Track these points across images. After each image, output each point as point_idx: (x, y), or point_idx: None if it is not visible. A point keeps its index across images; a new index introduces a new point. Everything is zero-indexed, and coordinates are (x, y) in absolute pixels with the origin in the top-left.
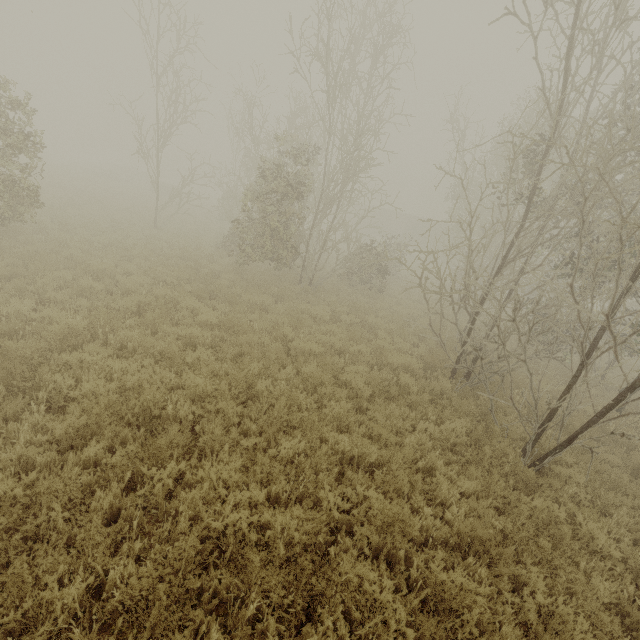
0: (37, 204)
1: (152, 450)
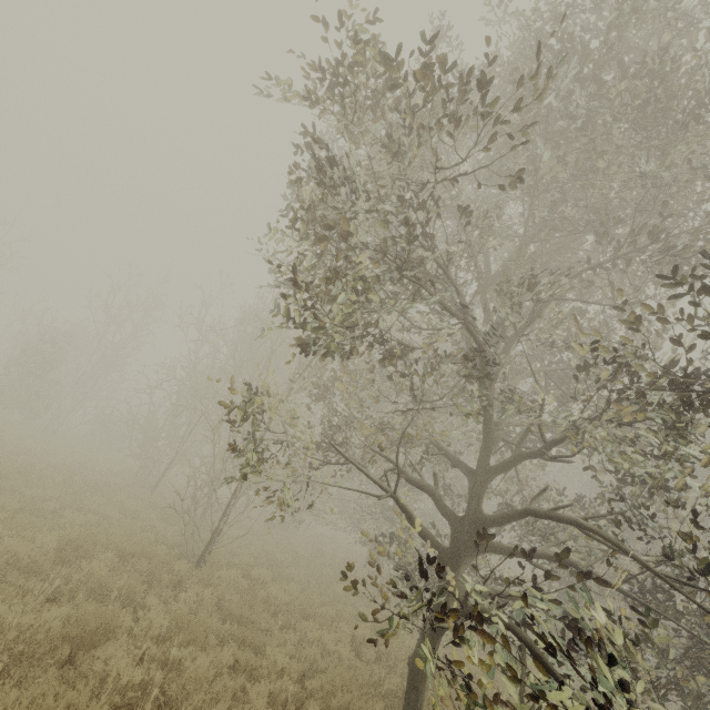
0: None
1: None
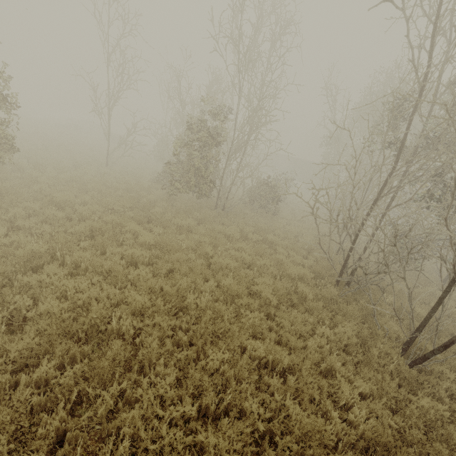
0: (14, 150)
1: (96, 370)
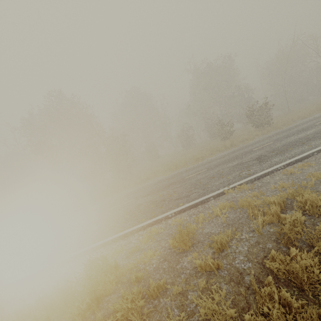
0: None
1: None
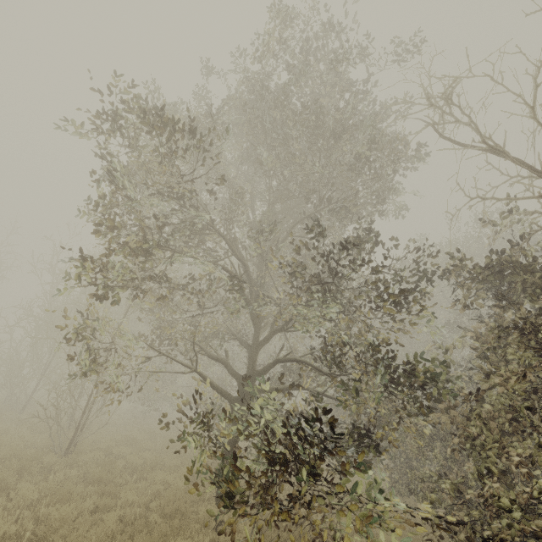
0: None
1: None
